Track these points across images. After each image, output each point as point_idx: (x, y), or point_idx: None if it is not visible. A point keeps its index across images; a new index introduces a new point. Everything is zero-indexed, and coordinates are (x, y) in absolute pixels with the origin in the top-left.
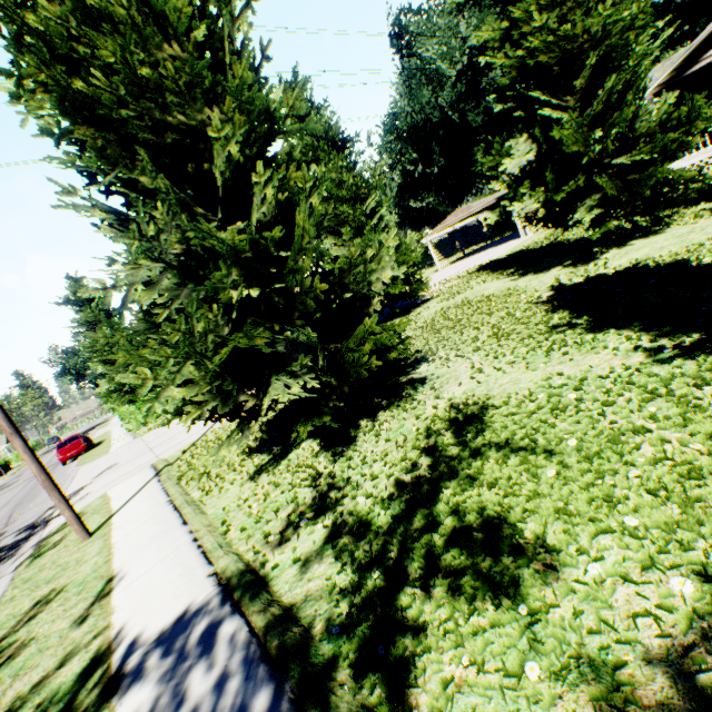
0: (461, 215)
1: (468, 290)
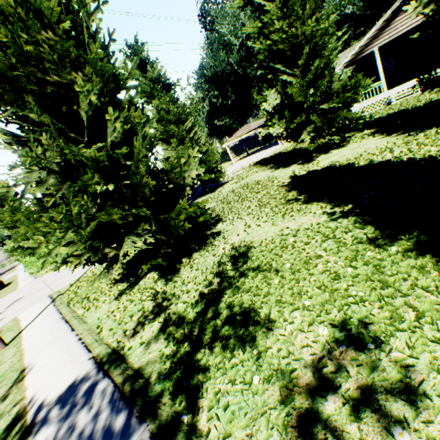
0: (245, 130)
1: (248, 177)
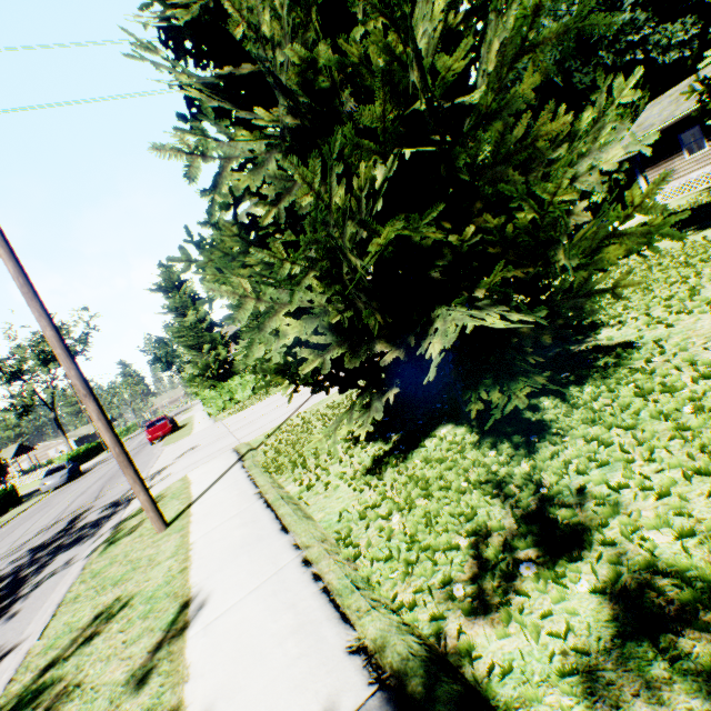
0: None
1: None
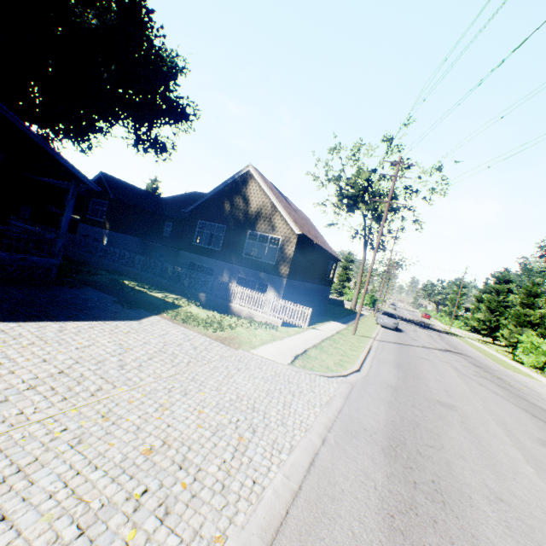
0: None
1: None
